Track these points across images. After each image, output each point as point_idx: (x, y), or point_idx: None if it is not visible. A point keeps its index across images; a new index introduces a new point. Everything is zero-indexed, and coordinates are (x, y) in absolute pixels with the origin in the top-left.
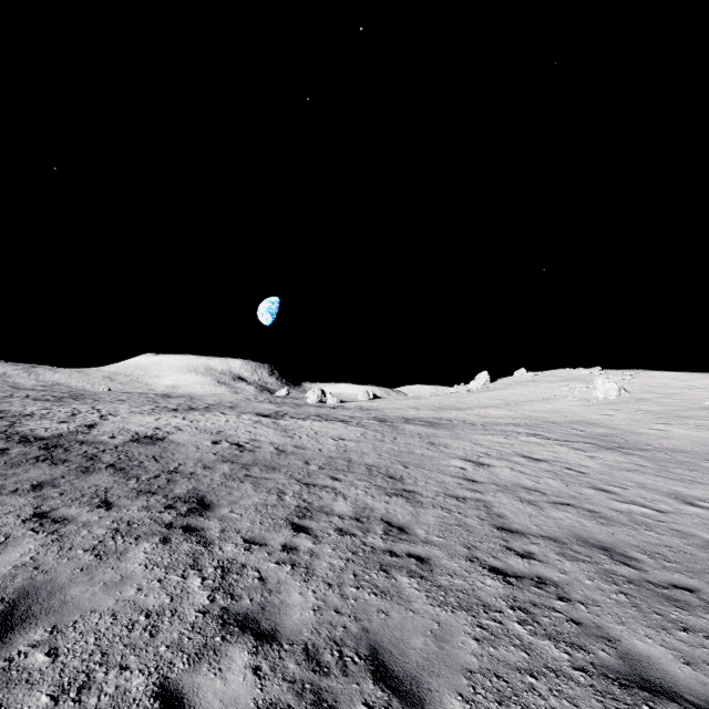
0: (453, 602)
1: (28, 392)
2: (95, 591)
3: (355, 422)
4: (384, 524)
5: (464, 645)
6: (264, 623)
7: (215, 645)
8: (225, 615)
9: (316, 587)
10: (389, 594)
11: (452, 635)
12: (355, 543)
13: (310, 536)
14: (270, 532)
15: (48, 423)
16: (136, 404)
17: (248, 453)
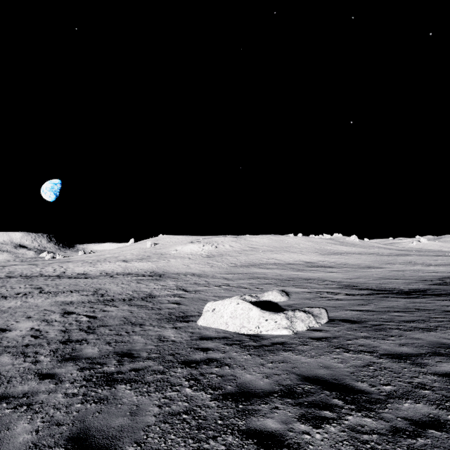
0: None
1: None
2: None
3: (38, 264)
4: None
5: None
6: None
7: None
8: None
9: None
10: None
11: None
12: None
13: None
14: None
15: None
16: None
17: None
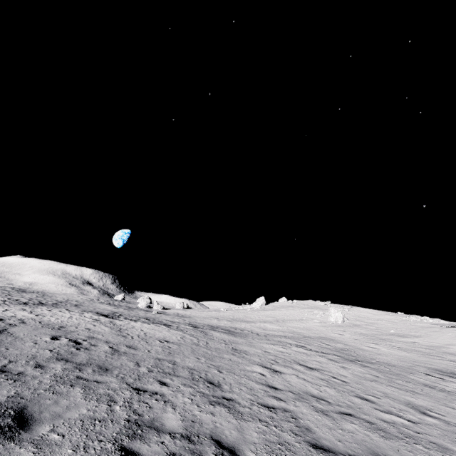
0: None
1: None
2: None
3: (175, 326)
4: (215, 444)
5: None
6: None
7: None
8: None
9: None
10: None
11: None
12: None
13: None
14: None
15: None
16: None
17: (84, 351)
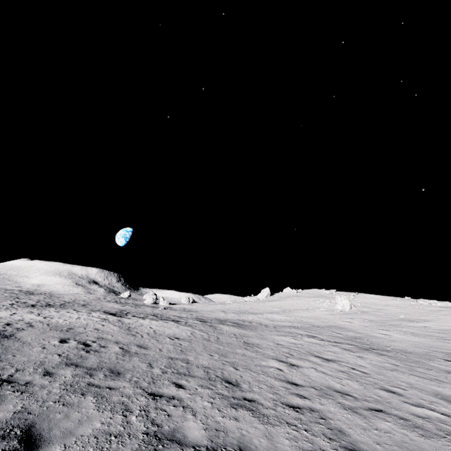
0: None
1: None
2: None
3: (183, 322)
4: None
5: None
6: None
7: None
8: None
9: None
10: None
11: None
12: None
13: None
14: None
15: None
16: None
17: (94, 354)
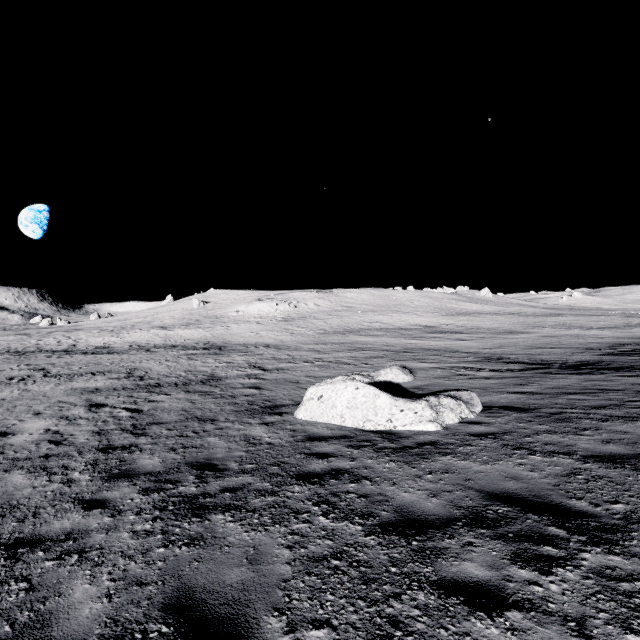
0: None
1: None
2: None
3: (31, 334)
4: None
5: None
6: None
7: None
8: None
9: None
10: None
11: None
12: None
13: None
14: None
15: None
16: None
17: None
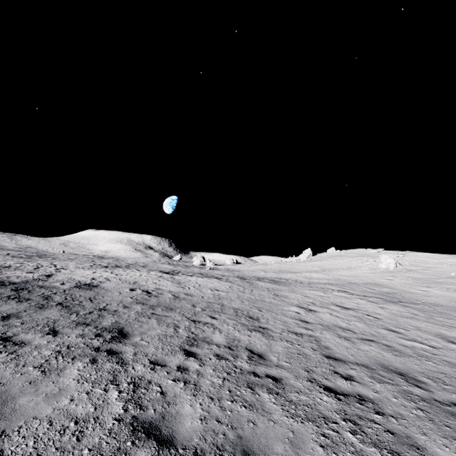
0: (302, 414)
1: (9, 252)
2: (38, 400)
3: (225, 279)
4: (248, 352)
5: (313, 451)
6: (164, 430)
7: (126, 449)
8: (135, 423)
9: (202, 400)
10: (255, 407)
11: (304, 442)
12: (228, 366)
13: (197, 360)
14: (169, 356)
15: (19, 273)
16: (80, 262)
17: (154, 298)
